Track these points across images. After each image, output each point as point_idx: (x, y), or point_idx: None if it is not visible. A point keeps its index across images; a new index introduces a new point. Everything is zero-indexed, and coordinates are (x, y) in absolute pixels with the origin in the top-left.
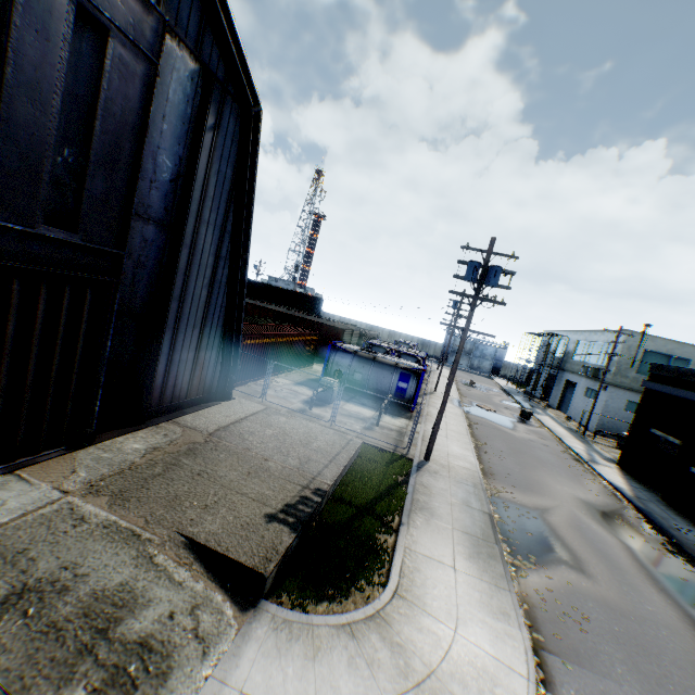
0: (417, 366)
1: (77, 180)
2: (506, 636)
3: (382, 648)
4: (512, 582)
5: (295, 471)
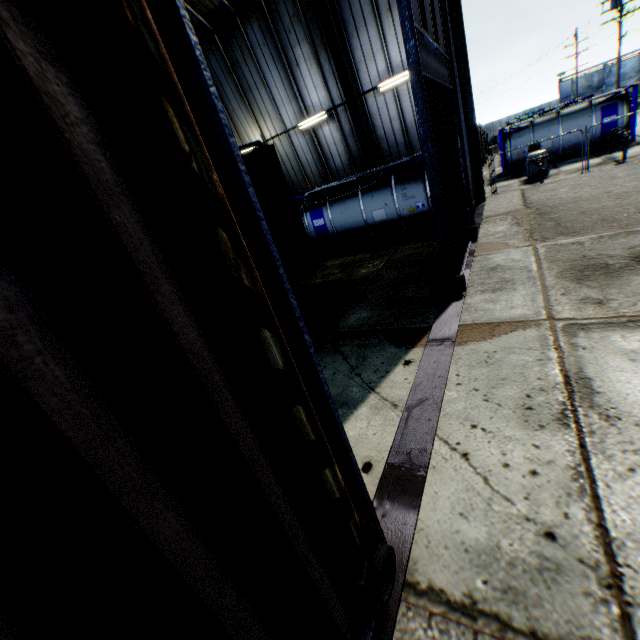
0: (618, 90)
1: None
2: None
3: None
4: None
5: None
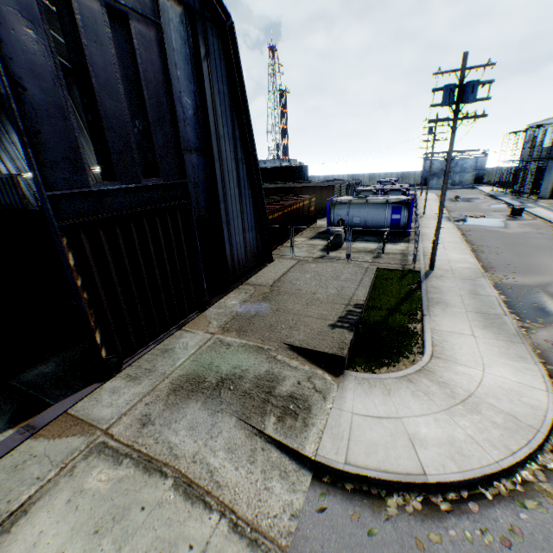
0: (405, 197)
1: (147, 141)
2: (524, 370)
3: (432, 386)
4: (523, 338)
5: (337, 297)
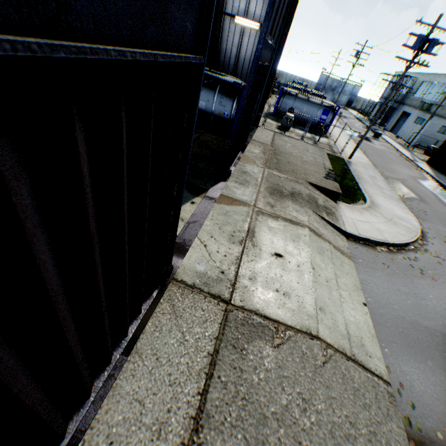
0: (334, 105)
1: None
2: (406, 213)
3: (376, 213)
4: (401, 201)
5: (316, 162)
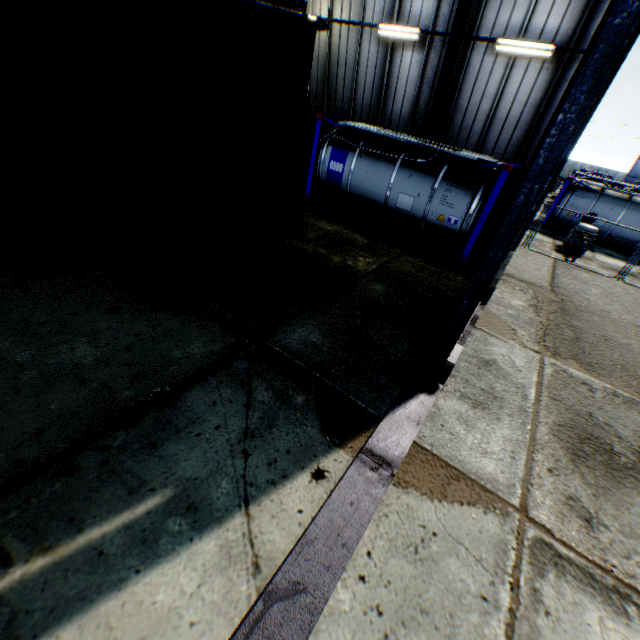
0: None
1: None
2: None
3: None
4: None
5: None
